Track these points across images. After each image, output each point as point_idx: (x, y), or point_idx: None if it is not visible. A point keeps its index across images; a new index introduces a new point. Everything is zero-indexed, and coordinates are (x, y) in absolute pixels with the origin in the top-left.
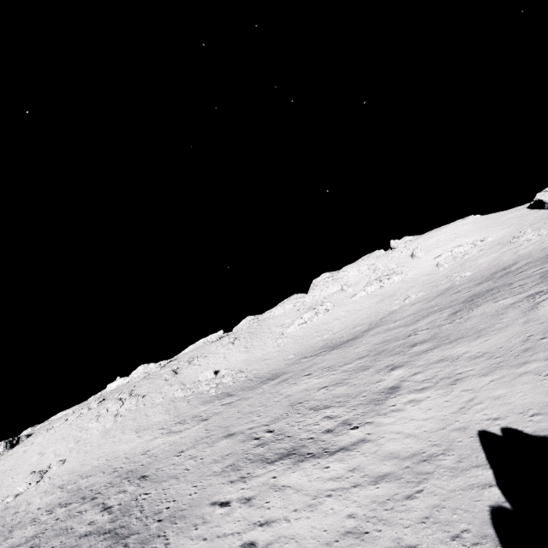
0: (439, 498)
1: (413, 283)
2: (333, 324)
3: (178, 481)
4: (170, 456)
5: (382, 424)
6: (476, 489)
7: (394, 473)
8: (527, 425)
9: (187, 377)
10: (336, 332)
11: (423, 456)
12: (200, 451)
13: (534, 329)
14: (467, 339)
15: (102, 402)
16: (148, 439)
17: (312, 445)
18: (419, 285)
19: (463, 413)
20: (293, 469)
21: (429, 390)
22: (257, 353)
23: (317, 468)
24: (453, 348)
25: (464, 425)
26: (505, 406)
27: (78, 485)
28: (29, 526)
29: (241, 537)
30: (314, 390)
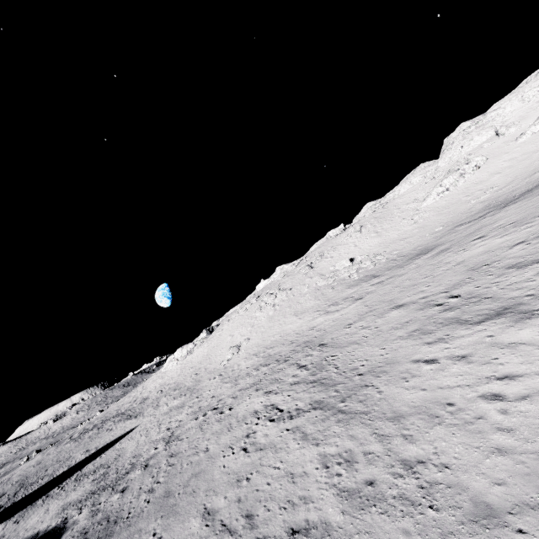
0: None
1: None
2: (491, 180)
3: (361, 346)
4: (340, 329)
5: None
6: None
7: None
8: None
9: (323, 269)
10: (499, 189)
11: None
12: (371, 322)
13: None
14: None
15: (258, 298)
16: (309, 320)
17: (536, 302)
18: None
19: None
20: (517, 327)
21: None
22: (391, 235)
23: None
24: None
25: None
26: None
27: (267, 353)
28: (247, 377)
29: (473, 389)
30: (502, 249)
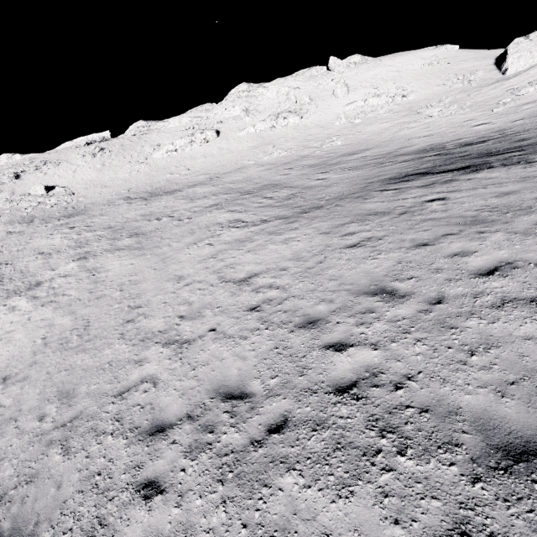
0: None
1: (299, 134)
2: (197, 161)
3: None
4: None
5: None
6: None
7: None
8: None
9: (23, 185)
10: (186, 174)
11: None
12: None
13: (143, 274)
14: (137, 253)
15: None
16: None
17: None
18: (299, 139)
19: None
20: None
21: (33, 302)
22: (107, 175)
23: None
24: (120, 258)
25: None
26: None
27: None
28: None
29: None
30: (36, 252)
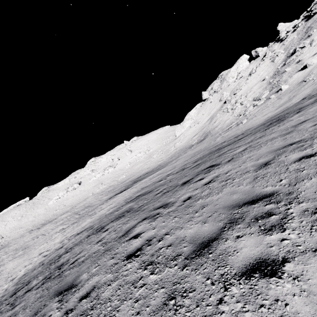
0: None
1: (113, 175)
2: (69, 200)
3: None
4: None
5: None
6: None
7: None
8: None
9: None
10: (63, 208)
11: None
12: None
13: (19, 263)
14: (21, 256)
15: None
16: None
17: None
18: (112, 177)
19: None
20: None
21: None
22: (23, 221)
23: None
24: (14, 261)
25: None
26: None
27: None
28: None
29: None
30: None
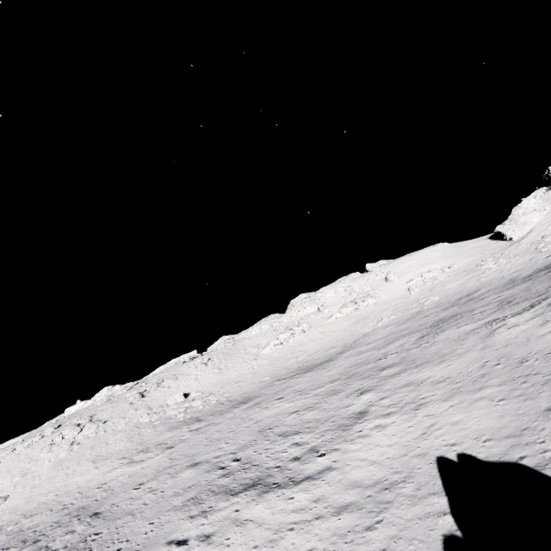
0: (397, 528)
1: (387, 306)
2: (309, 345)
3: (134, 518)
4: (128, 490)
5: (348, 450)
6: (432, 517)
7: (356, 502)
8: (480, 450)
9: (154, 400)
10: (311, 354)
11: (385, 484)
12: (161, 483)
13: (490, 355)
14: (432, 364)
15: (57, 429)
16: (106, 470)
17: (278, 474)
18: (391, 308)
19: (424, 439)
20: (257, 501)
21: (394, 415)
22: (230, 374)
23: (281, 500)
24: (418, 372)
25: (424, 451)
26: (462, 431)
27: (19, 526)
28: None
29: None
30: (285, 414)
